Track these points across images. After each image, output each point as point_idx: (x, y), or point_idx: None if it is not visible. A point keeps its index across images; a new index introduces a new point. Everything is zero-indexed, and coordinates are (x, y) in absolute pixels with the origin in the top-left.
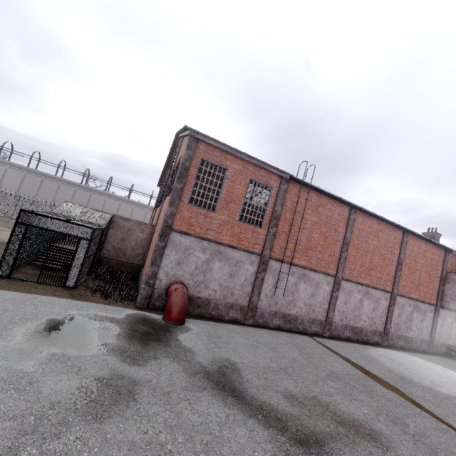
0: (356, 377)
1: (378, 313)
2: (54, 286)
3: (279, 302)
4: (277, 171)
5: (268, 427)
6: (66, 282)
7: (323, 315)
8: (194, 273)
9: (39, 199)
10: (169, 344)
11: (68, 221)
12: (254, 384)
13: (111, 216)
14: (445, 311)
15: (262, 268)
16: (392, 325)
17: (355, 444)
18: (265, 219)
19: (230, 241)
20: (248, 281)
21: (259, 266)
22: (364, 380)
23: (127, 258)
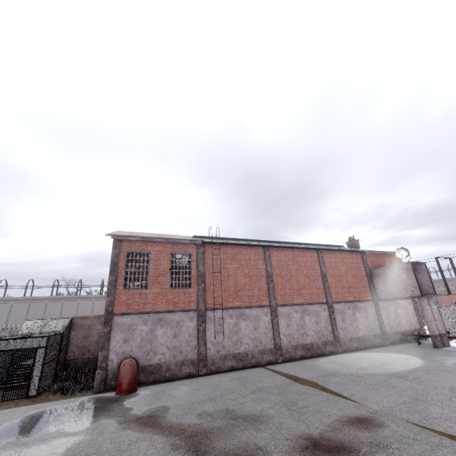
0: (280, 385)
1: (322, 325)
2: (18, 399)
3: (226, 345)
4: (190, 241)
5: (168, 436)
6: (29, 392)
7: (271, 344)
8: (142, 345)
9: (10, 326)
10: (113, 409)
11: (25, 337)
12: (175, 415)
13: (70, 319)
14: (384, 302)
15: (201, 320)
16: (340, 331)
17: (236, 427)
18: (192, 280)
19: (167, 308)
20: (192, 336)
21: (198, 319)
22: (286, 385)
23: (92, 354)
